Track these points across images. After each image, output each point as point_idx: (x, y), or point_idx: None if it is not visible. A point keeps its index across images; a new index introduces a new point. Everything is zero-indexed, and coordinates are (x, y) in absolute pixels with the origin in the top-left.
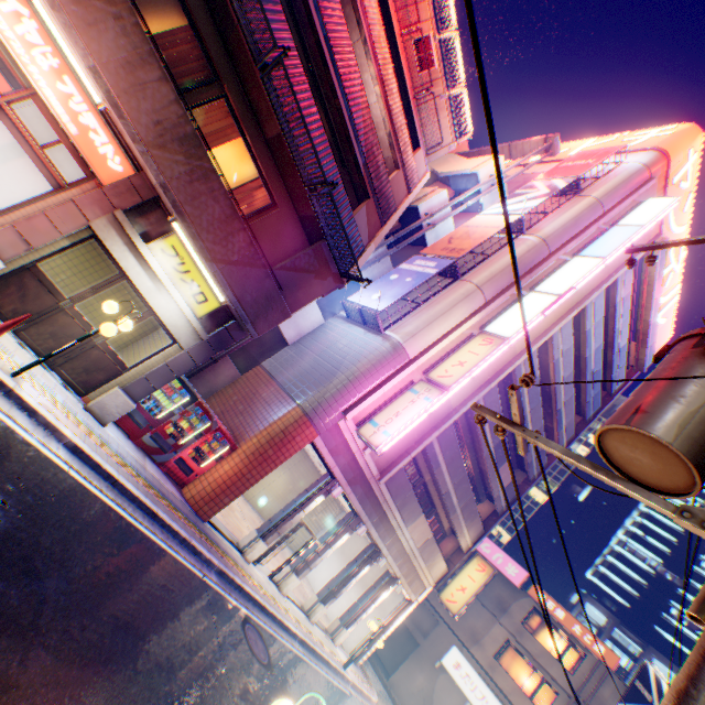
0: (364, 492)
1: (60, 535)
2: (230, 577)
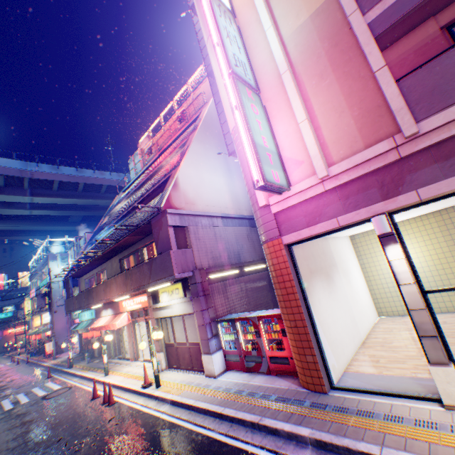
0: (441, 163)
1: (108, 452)
2: (340, 447)
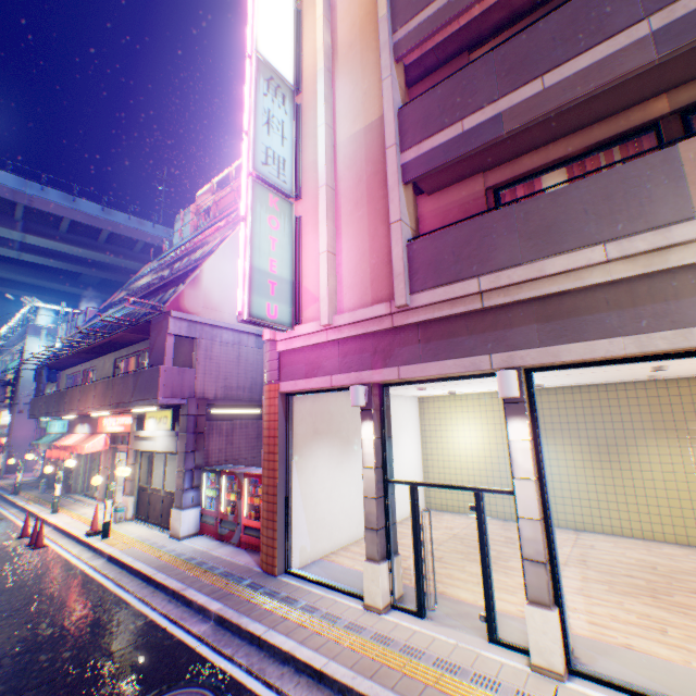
0: (424, 344)
1: None
2: (235, 625)
